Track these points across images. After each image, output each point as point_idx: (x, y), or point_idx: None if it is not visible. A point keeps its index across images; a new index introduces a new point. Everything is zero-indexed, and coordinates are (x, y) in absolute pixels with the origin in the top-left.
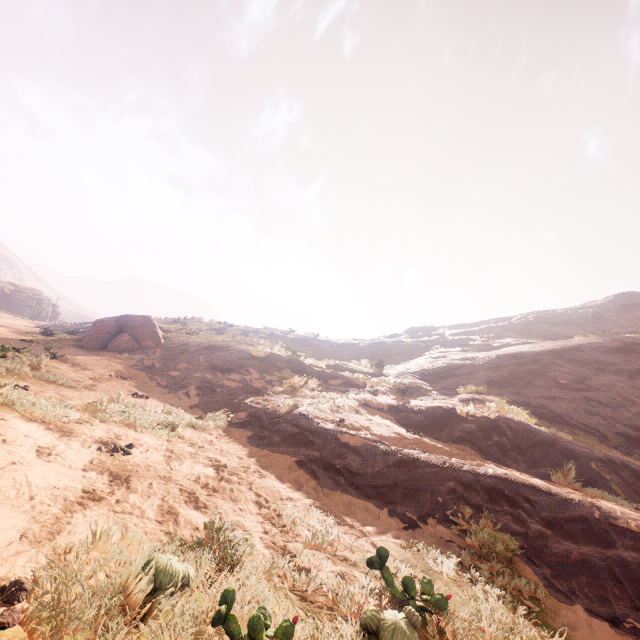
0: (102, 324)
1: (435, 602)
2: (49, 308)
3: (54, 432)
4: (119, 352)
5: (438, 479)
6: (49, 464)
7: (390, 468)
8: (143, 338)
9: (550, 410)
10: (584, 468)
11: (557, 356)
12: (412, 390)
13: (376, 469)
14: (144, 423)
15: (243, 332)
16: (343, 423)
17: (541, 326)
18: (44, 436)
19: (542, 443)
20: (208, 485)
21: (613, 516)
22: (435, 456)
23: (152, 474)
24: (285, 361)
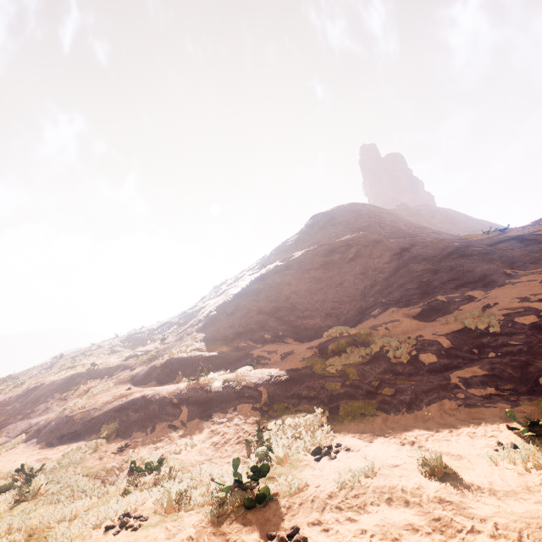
0: None
1: (40, 469)
2: None
3: None
4: None
5: (107, 414)
6: None
7: (90, 420)
8: None
9: (212, 335)
10: (196, 366)
11: (235, 294)
12: (159, 355)
13: (84, 424)
14: None
15: (71, 358)
16: (84, 407)
17: (271, 259)
18: None
19: (182, 363)
20: None
21: (161, 393)
22: (114, 402)
23: None
24: (84, 374)
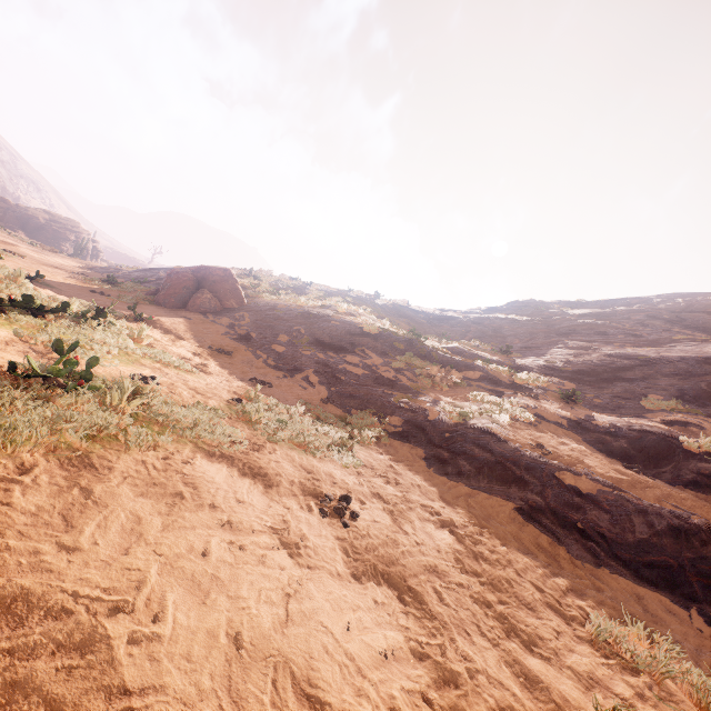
0: (178, 276)
1: None
2: (89, 244)
3: (254, 481)
4: (202, 313)
5: None
6: (317, 577)
7: (662, 538)
8: (225, 297)
9: None
10: None
11: None
12: (578, 396)
13: (639, 537)
14: (311, 440)
15: (326, 294)
16: (547, 451)
17: (699, 316)
18: (252, 494)
19: None
20: (482, 577)
21: None
22: None
23: (415, 564)
24: (404, 341)
